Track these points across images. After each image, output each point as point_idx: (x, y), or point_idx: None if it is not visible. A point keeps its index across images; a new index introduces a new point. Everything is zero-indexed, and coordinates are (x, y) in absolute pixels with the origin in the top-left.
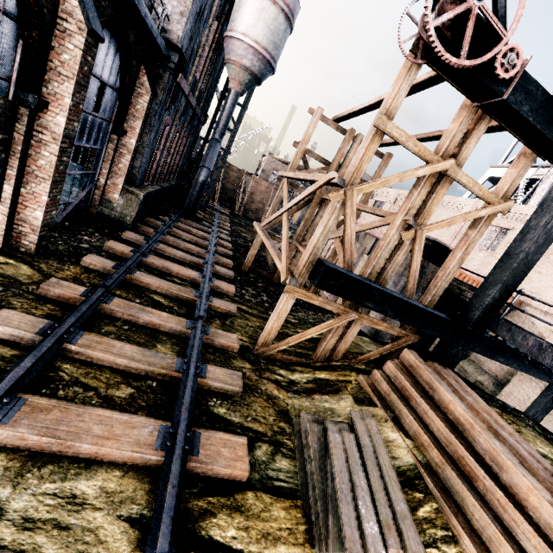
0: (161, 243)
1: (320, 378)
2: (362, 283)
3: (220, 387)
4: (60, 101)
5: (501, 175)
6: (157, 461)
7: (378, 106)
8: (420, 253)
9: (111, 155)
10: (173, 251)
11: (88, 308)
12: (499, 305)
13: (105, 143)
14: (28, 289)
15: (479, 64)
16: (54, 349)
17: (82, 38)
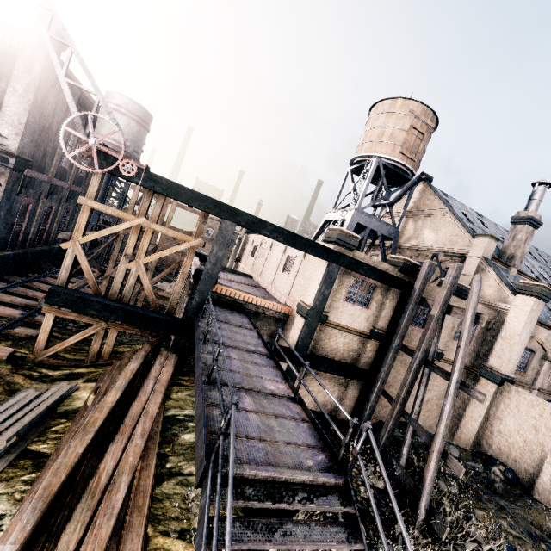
0: (7, 293)
1: (75, 372)
2: (82, 298)
3: None
4: None
5: (330, 218)
6: None
7: None
8: (146, 277)
9: None
10: (11, 298)
11: None
12: (203, 305)
13: None
14: None
15: (110, 171)
16: None
17: None
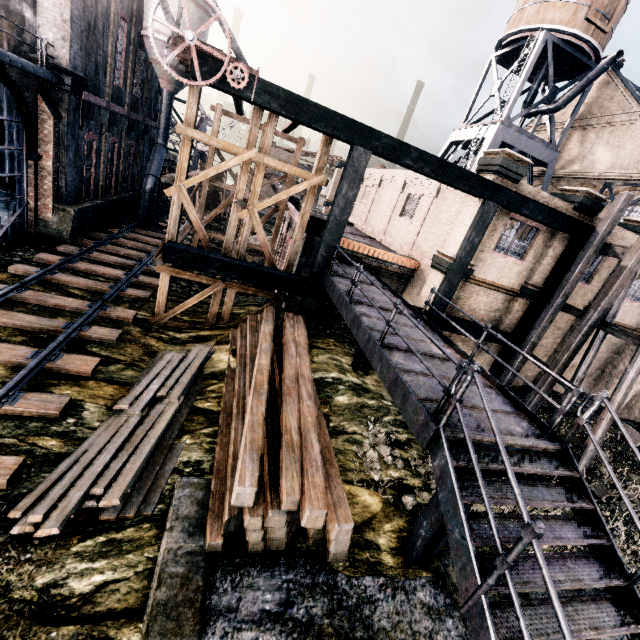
0: (100, 252)
1: (201, 335)
2: (200, 255)
3: (98, 337)
4: None
5: (459, 139)
6: (27, 363)
7: (239, 103)
8: (261, 227)
9: (33, 179)
10: (107, 257)
11: (1, 296)
12: (330, 260)
13: (24, 169)
14: None
15: (215, 82)
16: None
17: None
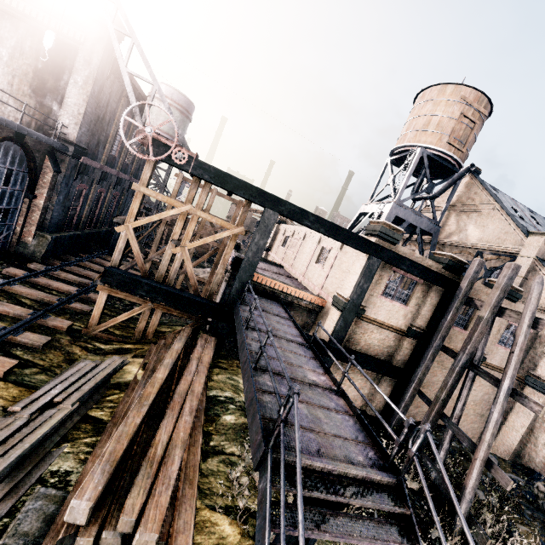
0: (64, 271)
1: (124, 348)
2: (133, 279)
3: (27, 342)
4: None
5: (366, 211)
6: None
7: None
8: (190, 262)
9: (25, 211)
10: (67, 275)
11: None
12: (243, 292)
13: (20, 204)
14: None
15: (163, 159)
16: None
17: None
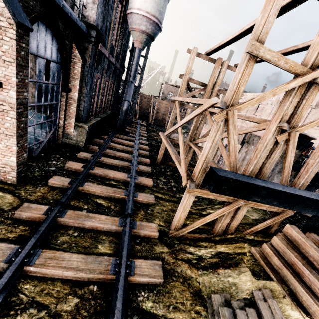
0: (103, 155)
1: (220, 252)
2: (249, 184)
3: (146, 280)
4: (9, 80)
5: None
6: None
7: (240, 37)
8: (293, 149)
9: (64, 105)
10: (110, 160)
11: (46, 226)
12: None
13: (59, 98)
14: (9, 215)
15: None
16: (15, 275)
17: (13, 31)
